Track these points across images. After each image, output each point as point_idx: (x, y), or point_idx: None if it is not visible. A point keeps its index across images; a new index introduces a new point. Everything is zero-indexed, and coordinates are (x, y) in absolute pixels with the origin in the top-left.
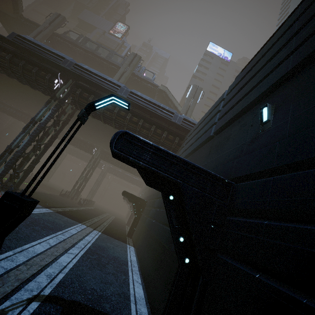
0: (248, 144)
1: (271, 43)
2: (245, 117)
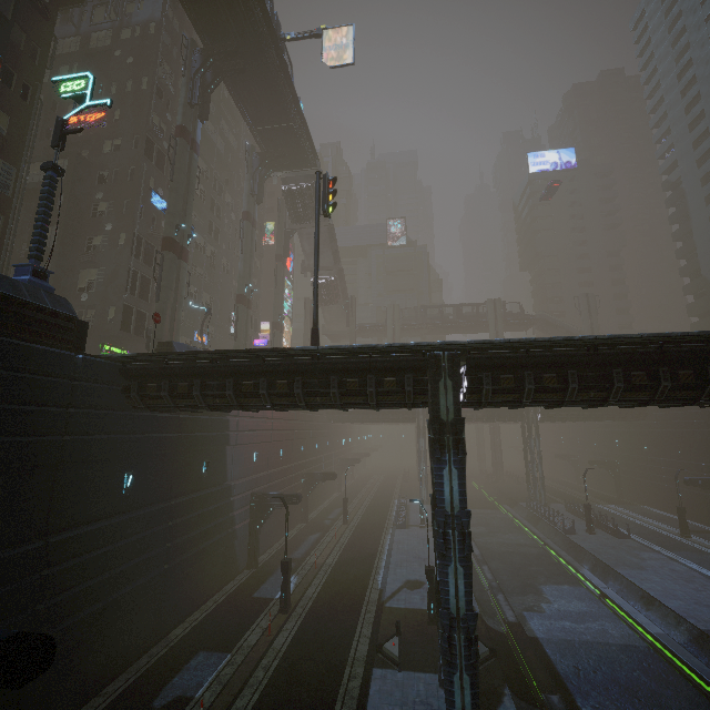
0: None
1: None
2: None
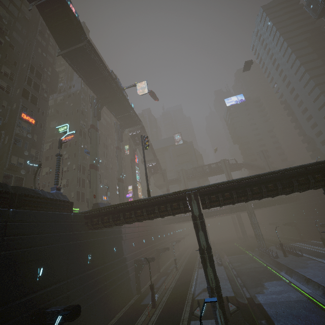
0: None
1: None
2: None
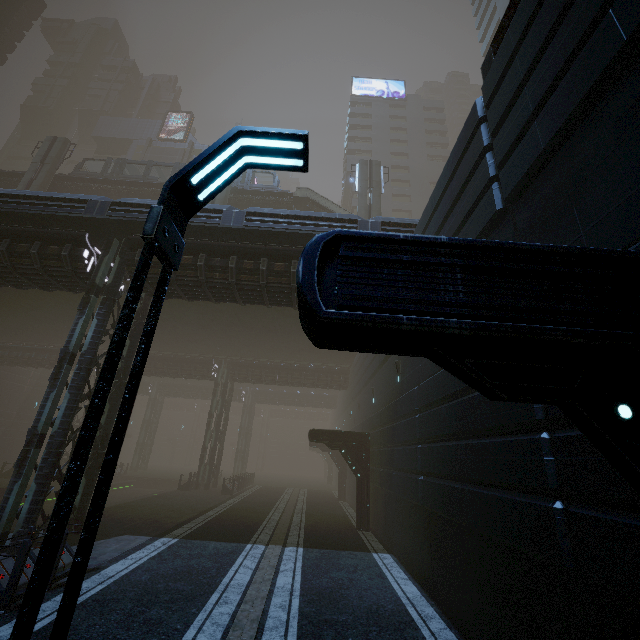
0: None
1: None
2: (623, 94)
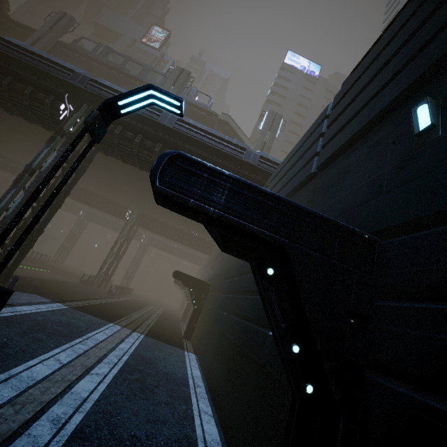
0: (392, 174)
1: (412, 8)
2: (377, 133)
